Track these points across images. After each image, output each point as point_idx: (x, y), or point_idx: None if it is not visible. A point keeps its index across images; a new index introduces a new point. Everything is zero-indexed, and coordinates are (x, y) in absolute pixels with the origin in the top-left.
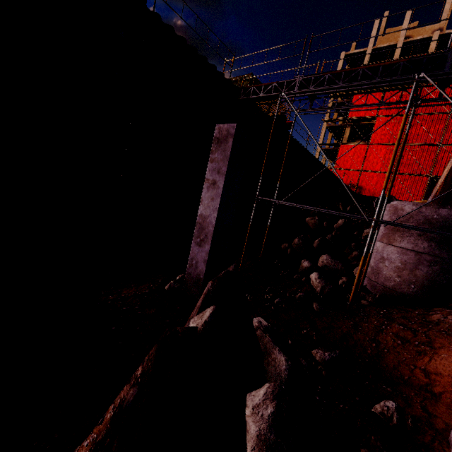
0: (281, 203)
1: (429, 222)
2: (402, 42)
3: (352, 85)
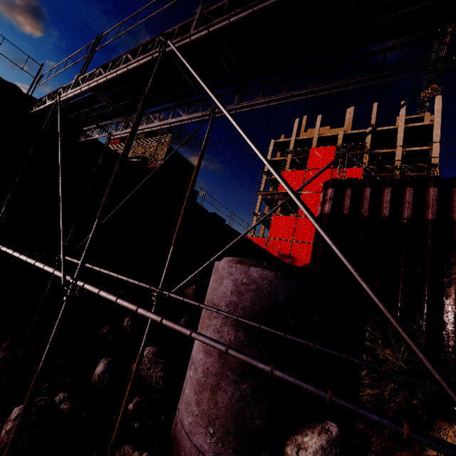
0: (67, 257)
1: (238, 291)
2: (317, 137)
3: (111, 72)
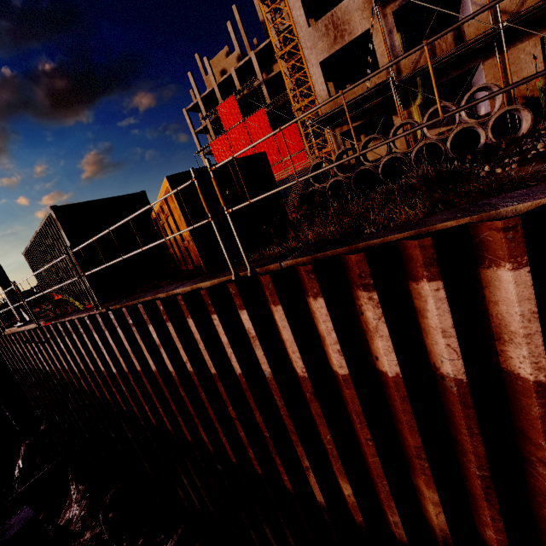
0: None
1: None
2: (217, 85)
3: None
